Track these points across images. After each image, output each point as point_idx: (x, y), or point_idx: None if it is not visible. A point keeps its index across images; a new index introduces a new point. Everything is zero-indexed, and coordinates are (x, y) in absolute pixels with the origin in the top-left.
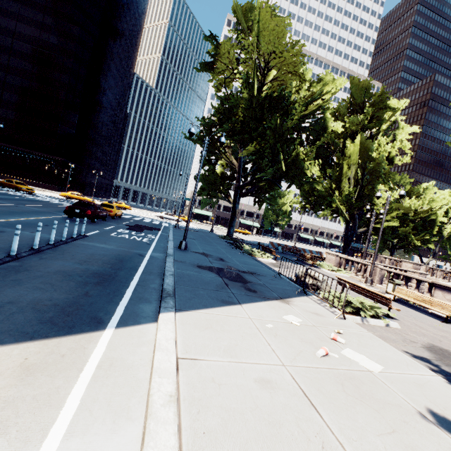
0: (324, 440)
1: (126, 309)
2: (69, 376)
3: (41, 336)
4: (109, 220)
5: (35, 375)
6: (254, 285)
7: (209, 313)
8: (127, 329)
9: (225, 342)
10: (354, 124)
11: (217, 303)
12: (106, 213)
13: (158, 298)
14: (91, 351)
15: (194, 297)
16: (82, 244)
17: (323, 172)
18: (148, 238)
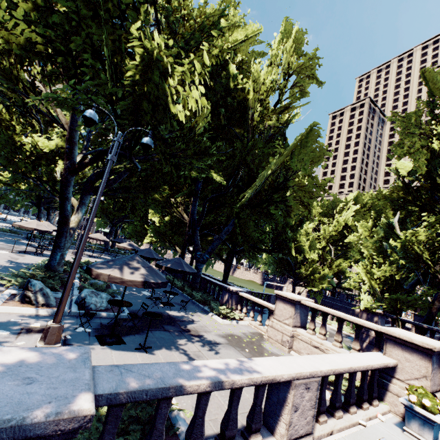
0: None
1: None
2: None
3: None
4: None
5: None
6: None
7: None
8: None
9: None
10: None
11: None
12: None
13: None
14: None
15: None
16: None
17: None
18: None
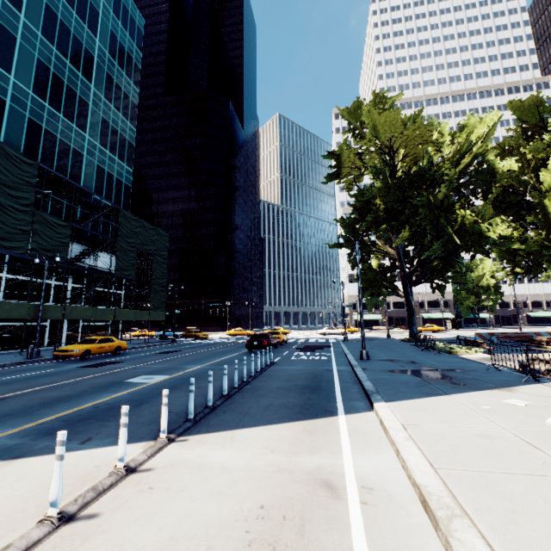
0: (545, 461)
1: (344, 405)
2: (334, 434)
3: (302, 419)
4: (280, 347)
5: (316, 433)
6: (460, 380)
7: (417, 402)
8: (353, 415)
9: (439, 417)
10: (539, 150)
11: (422, 395)
12: (276, 341)
13: (365, 397)
14: (338, 425)
15: (397, 392)
16: (277, 369)
17: (522, 220)
18: (324, 356)
